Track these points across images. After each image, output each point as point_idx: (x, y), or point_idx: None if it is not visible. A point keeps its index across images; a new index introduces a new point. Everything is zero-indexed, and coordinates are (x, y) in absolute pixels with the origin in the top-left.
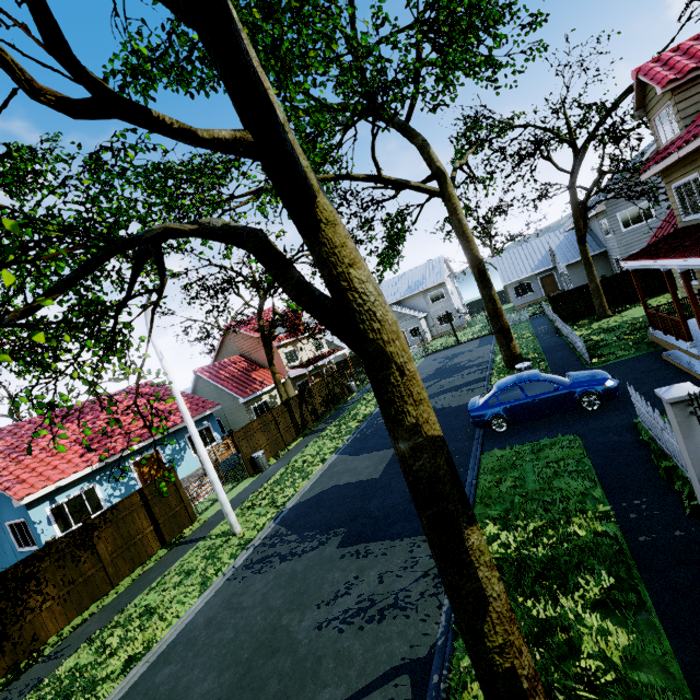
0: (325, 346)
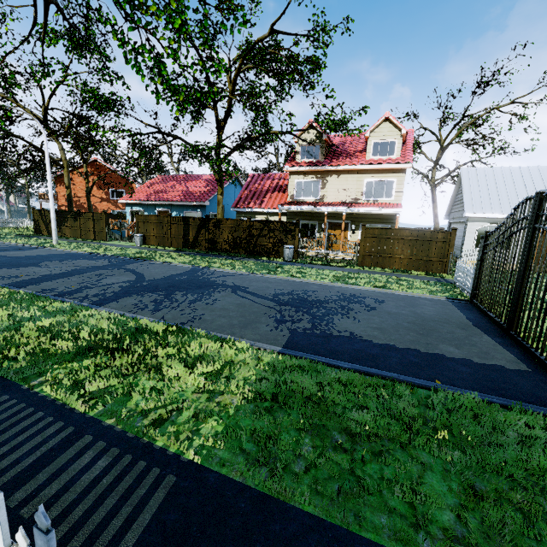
0: (396, 194)
